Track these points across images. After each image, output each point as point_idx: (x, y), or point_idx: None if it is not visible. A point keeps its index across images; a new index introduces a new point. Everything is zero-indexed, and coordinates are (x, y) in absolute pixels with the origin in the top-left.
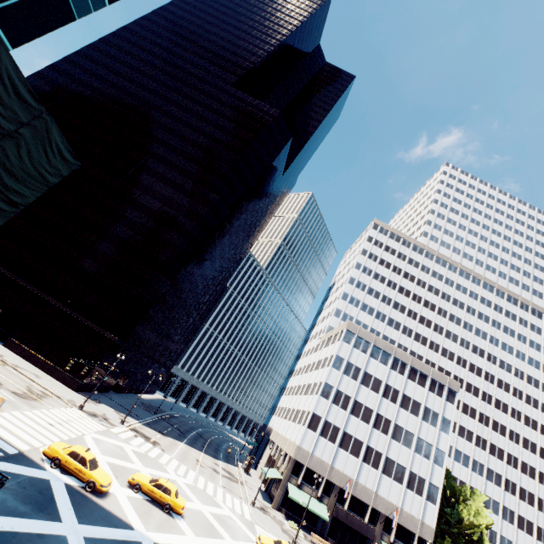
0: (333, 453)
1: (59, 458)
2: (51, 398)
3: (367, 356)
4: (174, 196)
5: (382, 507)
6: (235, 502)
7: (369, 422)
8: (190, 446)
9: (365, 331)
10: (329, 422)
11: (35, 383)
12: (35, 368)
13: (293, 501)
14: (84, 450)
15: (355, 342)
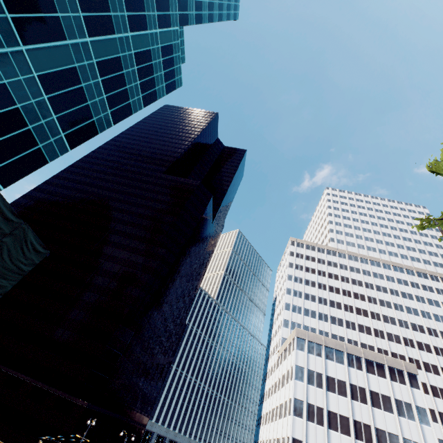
0: None
1: None
2: None
3: (323, 359)
4: (130, 257)
5: None
6: None
7: (350, 434)
8: None
9: (313, 334)
10: None
11: None
12: None
13: None
14: None
15: (308, 347)
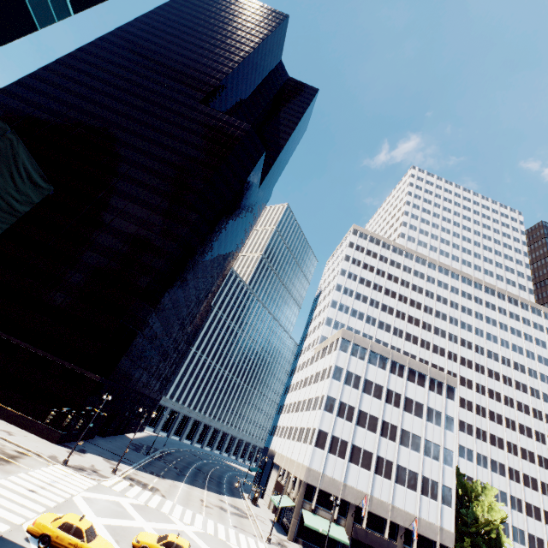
0: (344, 469)
1: (49, 534)
2: (28, 457)
3: (365, 363)
4: (150, 218)
5: (400, 519)
6: (250, 543)
7: (376, 431)
8: (191, 485)
9: (361, 338)
10: (336, 436)
11: (7, 442)
12: (5, 424)
13: (309, 528)
14: (78, 519)
15: (352, 349)
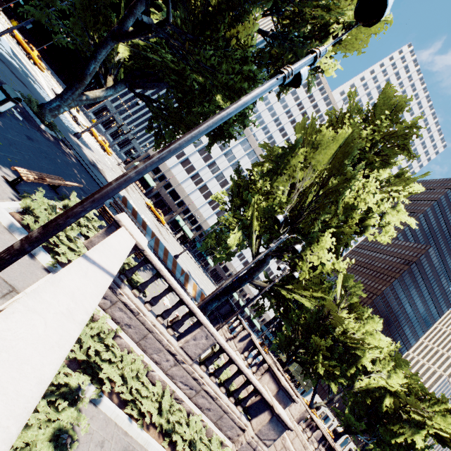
0: (174, 164)
1: None
2: None
3: None
4: None
5: (187, 203)
6: None
7: (206, 163)
8: (89, 121)
9: None
10: None
11: None
12: None
13: None
14: None
15: None
